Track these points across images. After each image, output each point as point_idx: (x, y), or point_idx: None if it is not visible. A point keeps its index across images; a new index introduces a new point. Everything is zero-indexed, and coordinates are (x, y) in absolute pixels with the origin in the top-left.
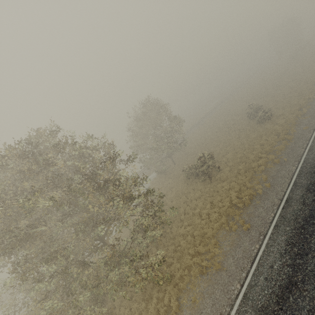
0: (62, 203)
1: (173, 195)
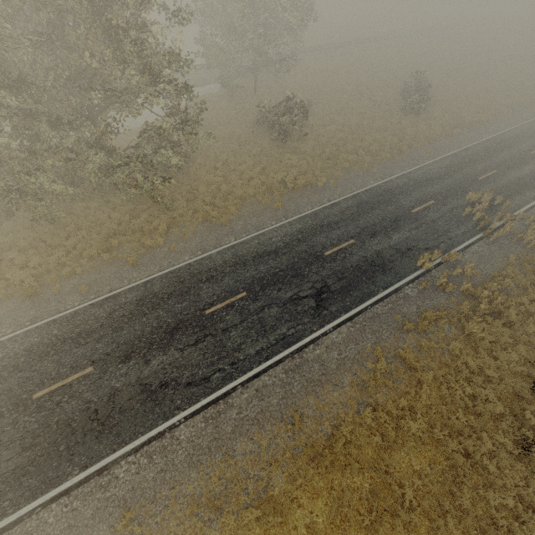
0: (42, 4)
1: (225, 135)
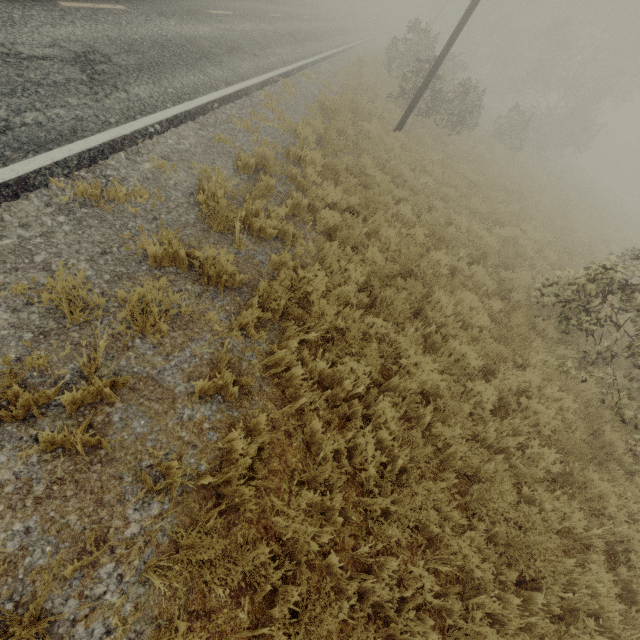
0: None
1: None
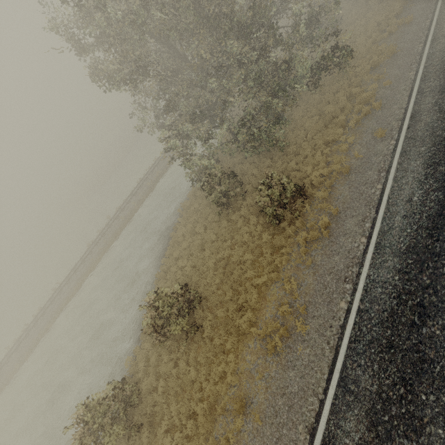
0: None
1: None
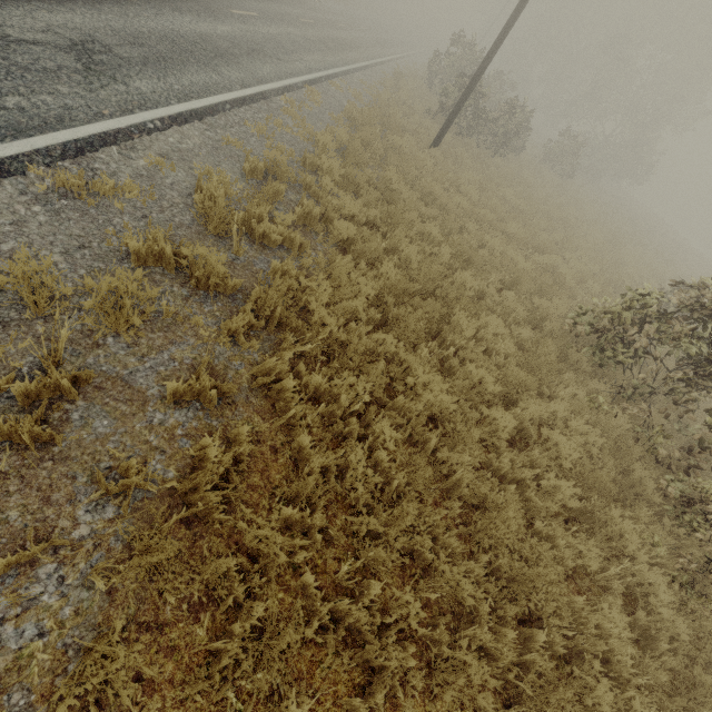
0: None
1: None
